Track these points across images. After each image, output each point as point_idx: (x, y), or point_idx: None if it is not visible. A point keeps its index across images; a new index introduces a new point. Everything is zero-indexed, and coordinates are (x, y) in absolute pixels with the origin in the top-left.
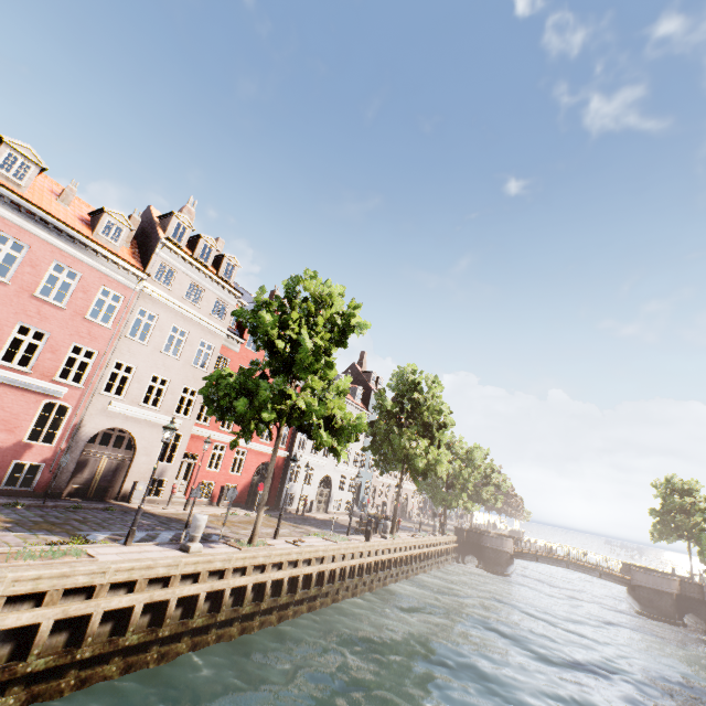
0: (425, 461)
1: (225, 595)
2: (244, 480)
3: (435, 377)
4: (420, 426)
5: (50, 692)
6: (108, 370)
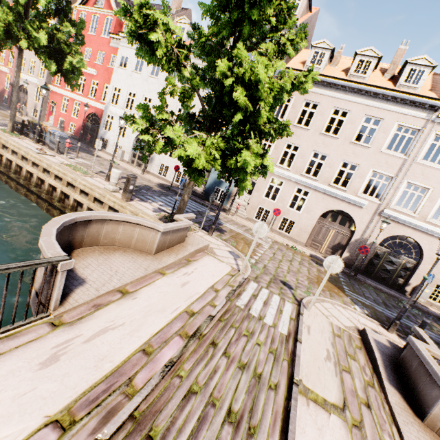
0: None
1: None
2: (80, 123)
3: None
4: None
5: None
6: None
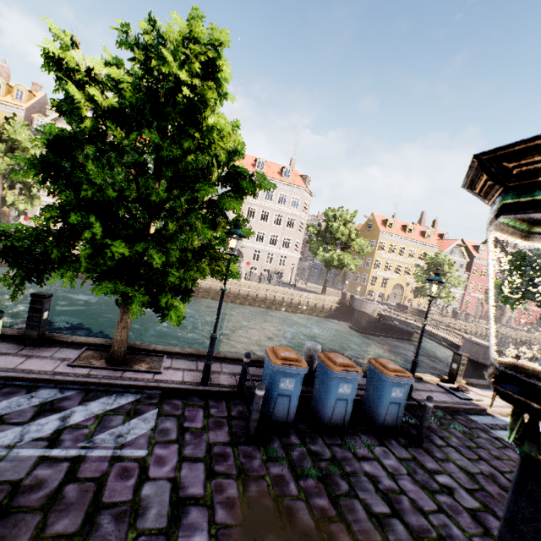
0: None
1: None
2: (531, 320)
3: None
4: None
5: None
6: None
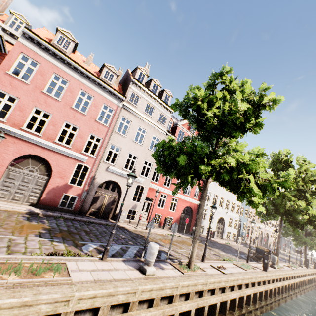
0: (306, 217)
1: None
2: (176, 215)
3: (303, 158)
4: (297, 191)
5: None
6: (107, 149)
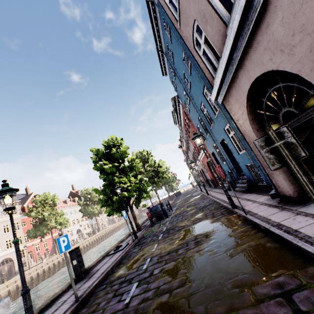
0: (97, 211)
1: (55, 263)
2: (50, 247)
3: (92, 187)
4: (93, 203)
5: (32, 287)
6: None
